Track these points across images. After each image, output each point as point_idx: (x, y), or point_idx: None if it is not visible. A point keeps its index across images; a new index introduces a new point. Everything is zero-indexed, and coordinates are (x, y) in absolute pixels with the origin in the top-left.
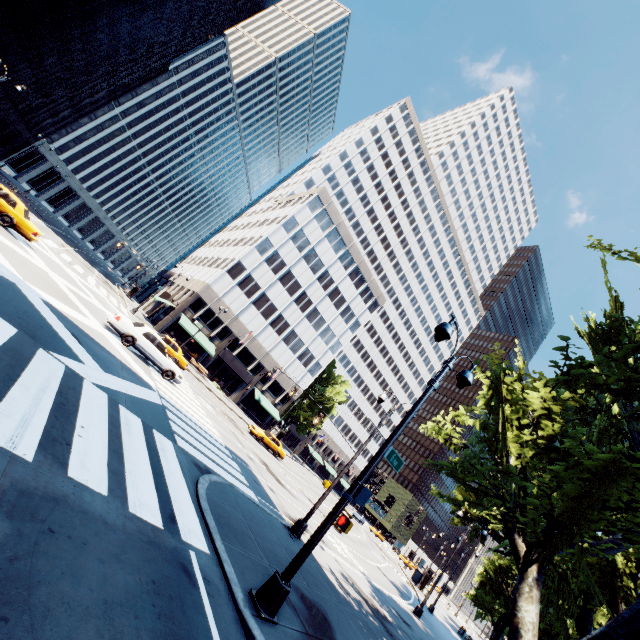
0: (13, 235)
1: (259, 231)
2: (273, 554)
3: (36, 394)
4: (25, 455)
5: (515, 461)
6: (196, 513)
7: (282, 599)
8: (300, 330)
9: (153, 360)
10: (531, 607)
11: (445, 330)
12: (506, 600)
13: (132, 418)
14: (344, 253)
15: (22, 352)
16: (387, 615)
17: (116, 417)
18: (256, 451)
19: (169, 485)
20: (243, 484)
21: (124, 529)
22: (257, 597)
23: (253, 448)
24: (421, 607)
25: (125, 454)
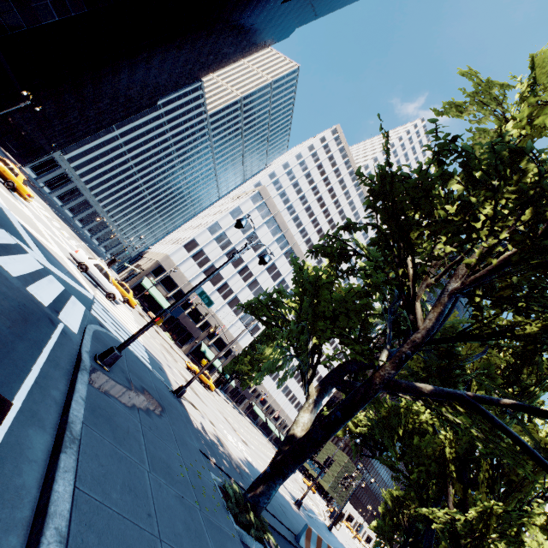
0: (14, 195)
1: (213, 218)
2: (139, 376)
3: None
4: None
5: None
6: (80, 326)
7: (113, 357)
8: (242, 296)
9: (100, 284)
10: (306, 414)
11: (239, 220)
12: (405, 532)
13: (57, 283)
14: (280, 237)
15: None
16: (248, 471)
17: (44, 275)
18: (182, 372)
19: (66, 308)
20: (144, 359)
21: (18, 288)
22: (98, 355)
23: (180, 369)
24: (301, 500)
25: (39, 282)
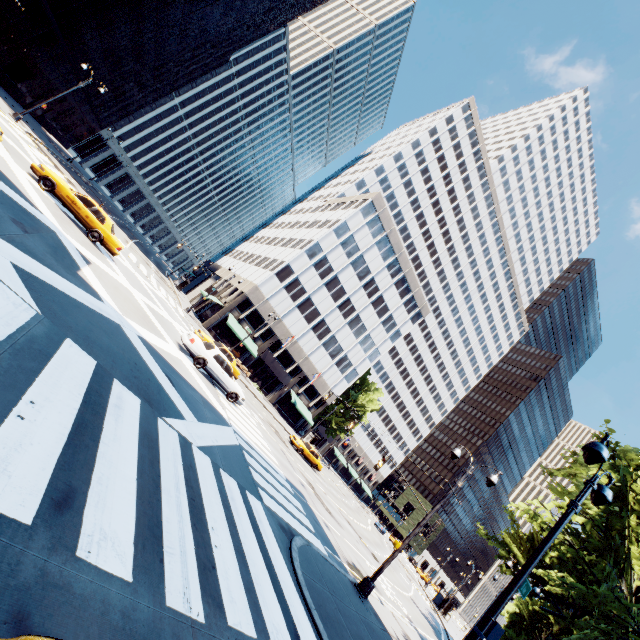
0: (99, 249)
1: (309, 233)
2: None
3: (176, 498)
4: (198, 614)
5: (638, 581)
6: (305, 612)
7: None
8: (340, 336)
9: (220, 382)
10: None
11: (601, 454)
12: None
13: (231, 484)
14: (392, 261)
15: (151, 433)
16: None
17: (223, 491)
18: (301, 469)
19: (280, 579)
20: (312, 533)
21: None
22: None
23: (299, 466)
24: None
25: (245, 551)
